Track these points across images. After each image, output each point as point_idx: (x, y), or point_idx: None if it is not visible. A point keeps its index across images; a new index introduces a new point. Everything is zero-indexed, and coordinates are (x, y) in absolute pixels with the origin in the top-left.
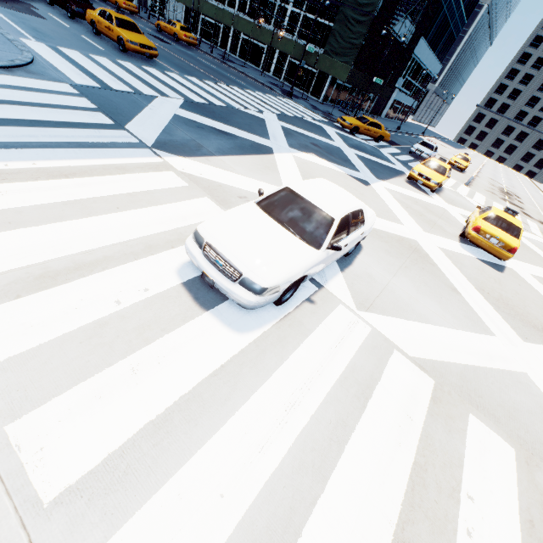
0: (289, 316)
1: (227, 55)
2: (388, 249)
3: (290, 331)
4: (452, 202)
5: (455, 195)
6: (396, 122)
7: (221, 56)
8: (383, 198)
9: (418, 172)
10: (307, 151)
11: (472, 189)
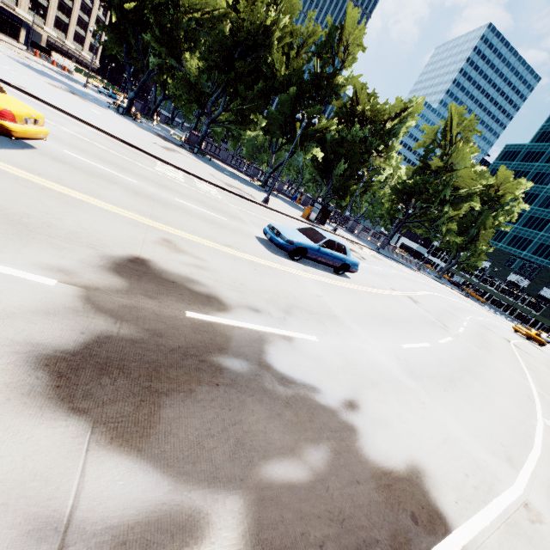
0: None
1: None
2: None
3: None
4: None
5: None
6: None
7: None
8: None
9: None
10: None
11: None
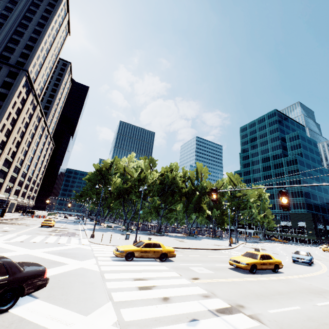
0: None
1: None
2: None
3: None
4: None
5: None
6: None
7: None
8: None
9: None
10: None
11: None
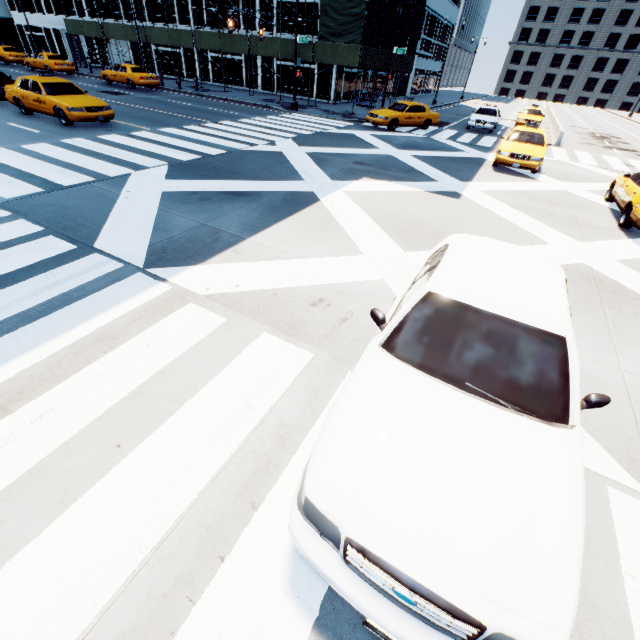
0: None
1: (200, 84)
2: None
3: None
4: (565, 177)
5: (558, 165)
6: (425, 96)
7: (192, 88)
8: (490, 209)
9: (509, 153)
10: (357, 177)
11: (566, 149)
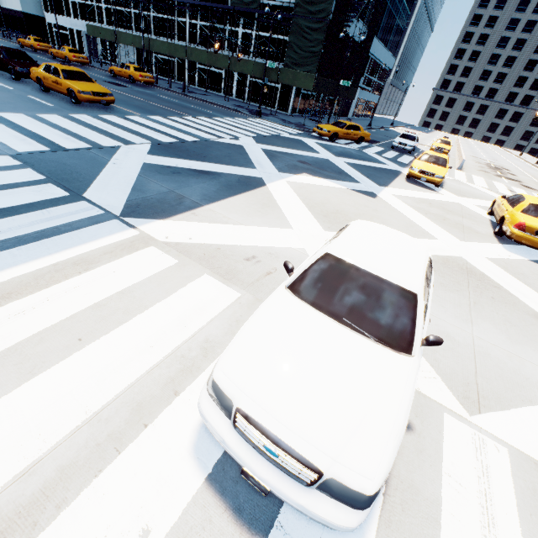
0: (392, 481)
1: (187, 87)
2: (441, 280)
3: (408, 521)
4: (460, 193)
5: (457, 184)
6: (363, 119)
7: (180, 89)
8: (397, 208)
9: (419, 169)
10: (298, 172)
11: (466, 173)
